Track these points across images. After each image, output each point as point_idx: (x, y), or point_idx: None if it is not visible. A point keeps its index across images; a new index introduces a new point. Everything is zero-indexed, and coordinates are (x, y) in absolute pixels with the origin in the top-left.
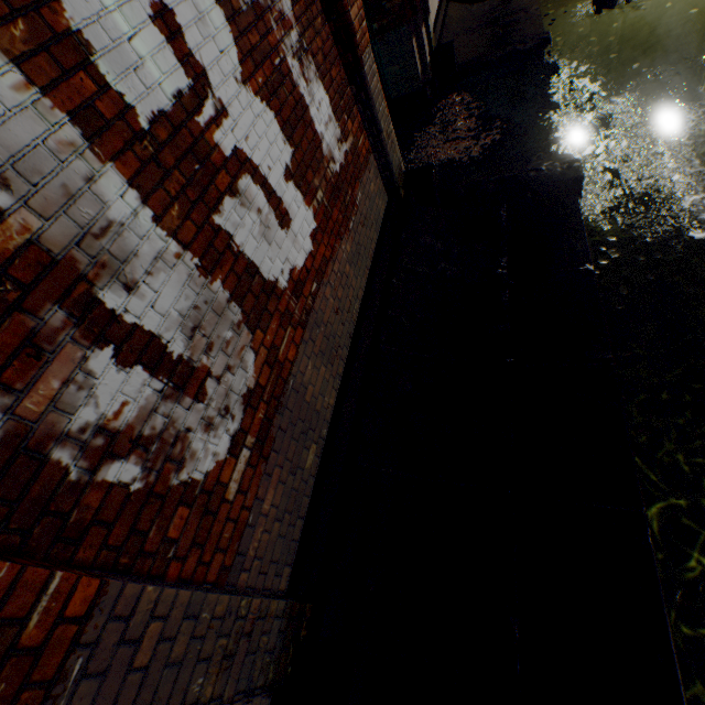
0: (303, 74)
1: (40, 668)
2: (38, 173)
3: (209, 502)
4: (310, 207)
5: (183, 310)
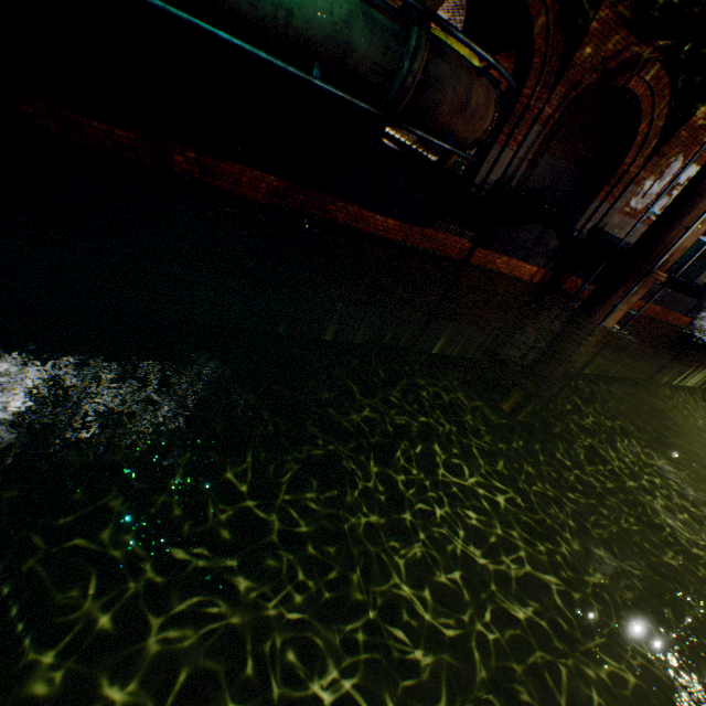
0: None
1: (637, 184)
2: (670, 171)
3: (626, 205)
4: None
5: (652, 192)
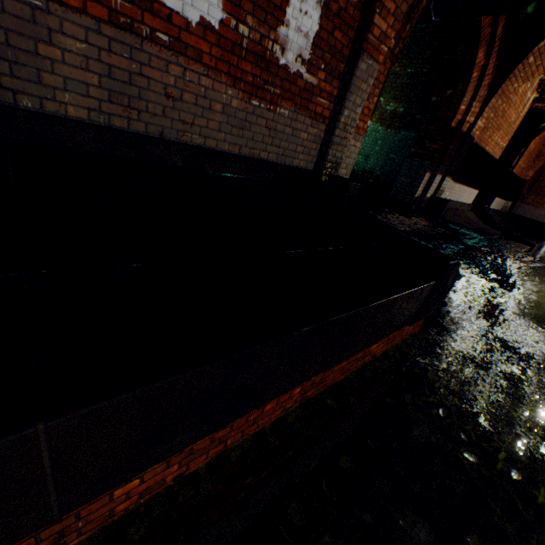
0: None
1: None
2: None
3: None
4: (224, 12)
5: None
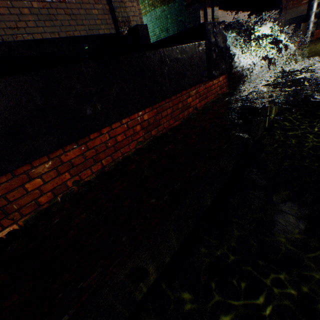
0: None
1: None
2: None
3: None
4: None
5: None
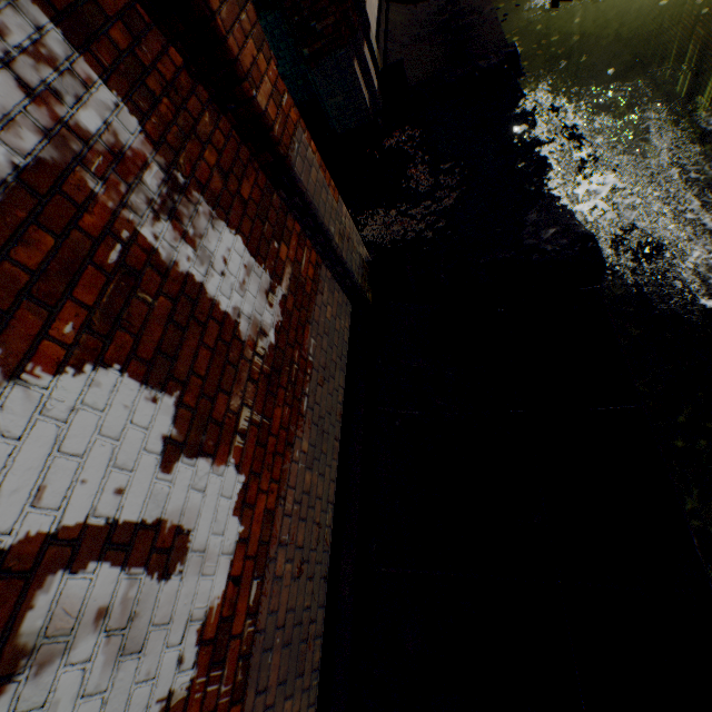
0: (183, 233)
1: None
2: None
3: None
4: (227, 460)
5: None
